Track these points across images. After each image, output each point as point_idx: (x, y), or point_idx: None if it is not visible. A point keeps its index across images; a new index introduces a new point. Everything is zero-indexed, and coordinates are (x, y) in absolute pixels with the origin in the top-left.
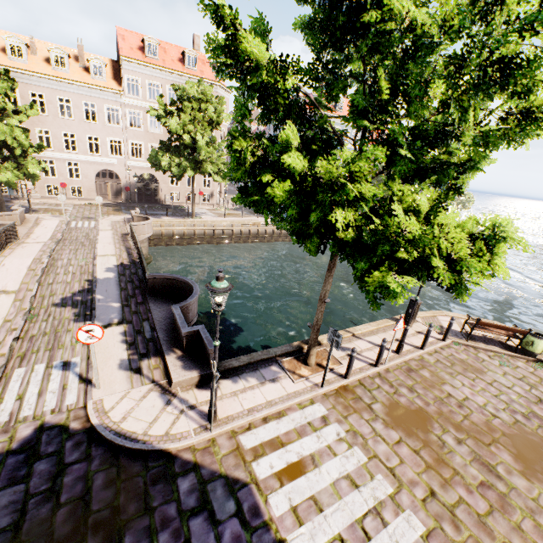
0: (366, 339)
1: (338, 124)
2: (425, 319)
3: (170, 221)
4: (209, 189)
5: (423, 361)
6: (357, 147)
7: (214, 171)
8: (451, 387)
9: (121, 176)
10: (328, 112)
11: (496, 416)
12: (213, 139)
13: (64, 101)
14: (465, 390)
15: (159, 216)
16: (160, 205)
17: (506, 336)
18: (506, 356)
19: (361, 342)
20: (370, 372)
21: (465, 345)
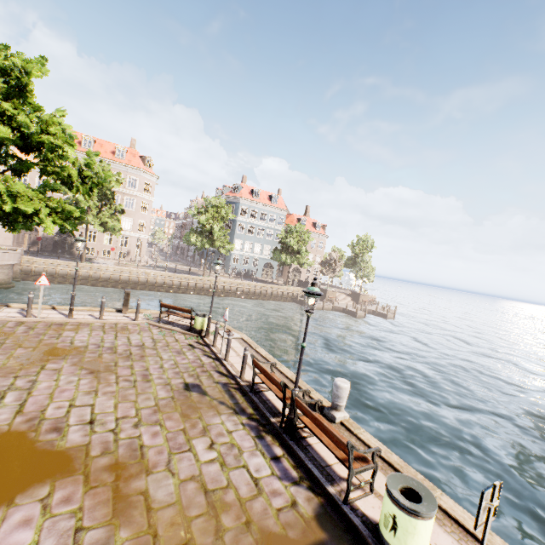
0: (60, 311)
1: (255, 207)
2: (154, 314)
3: (55, 262)
4: (126, 248)
5: (88, 324)
6: (275, 226)
7: (94, 222)
8: (74, 332)
9: (40, 230)
10: (244, 197)
11: (73, 343)
12: (111, 202)
13: (1, 170)
14: (82, 335)
15: (50, 258)
16: (70, 255)
17: (184, 317)
18: (178, 333)
19: (51, 311)
20: (14, 318)
21: (155, 326)
